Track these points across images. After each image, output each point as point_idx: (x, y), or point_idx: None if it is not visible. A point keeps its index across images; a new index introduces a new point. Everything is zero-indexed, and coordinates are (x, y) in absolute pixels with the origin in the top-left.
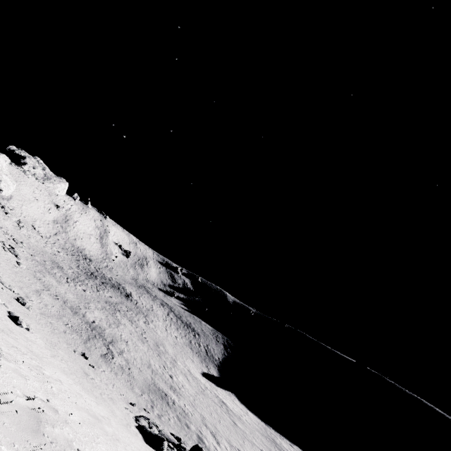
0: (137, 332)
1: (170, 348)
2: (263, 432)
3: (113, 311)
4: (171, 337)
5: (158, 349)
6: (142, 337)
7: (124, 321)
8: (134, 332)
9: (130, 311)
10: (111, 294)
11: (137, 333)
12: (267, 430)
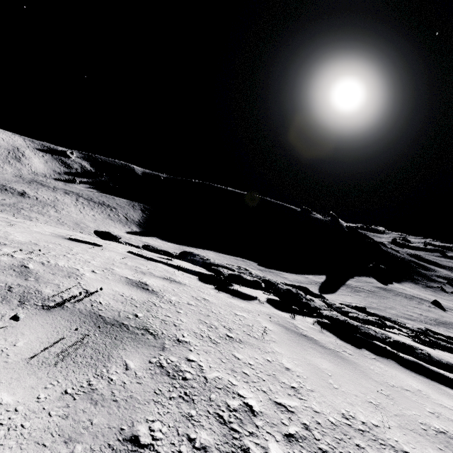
0: (53, 220)
1: (91, 224)
2: (177, 248)
3: (16, 210)
4: (89, 217)
5: (80, 226)
6: (60, 222)
7: (34, 215)
8: (49, 220)
9: (34, 206)
10: (2, 197)
11: (53, 221)
12: (180, 247)
